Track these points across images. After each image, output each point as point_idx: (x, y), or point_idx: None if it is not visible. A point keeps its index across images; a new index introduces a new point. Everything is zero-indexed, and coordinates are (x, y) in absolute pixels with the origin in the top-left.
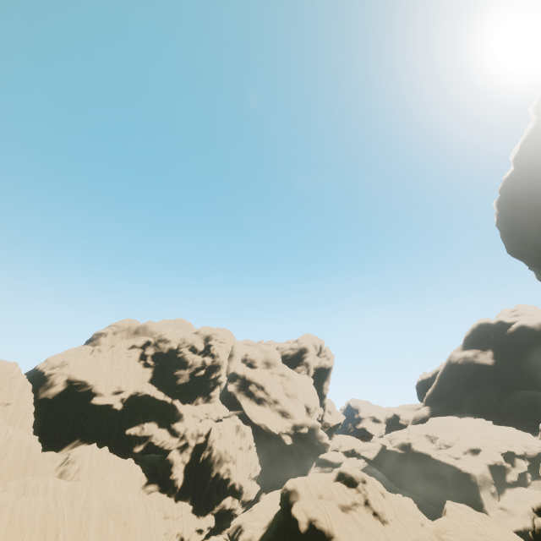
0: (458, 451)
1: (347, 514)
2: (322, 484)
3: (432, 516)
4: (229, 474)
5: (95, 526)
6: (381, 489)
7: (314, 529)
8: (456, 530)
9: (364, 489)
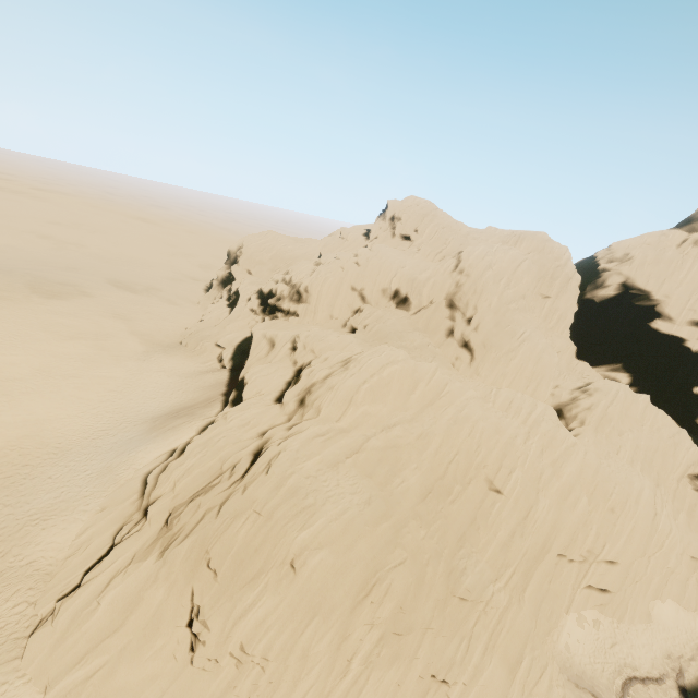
0: None
1: None
2: None
3: None
4: None
5: (558, 489)
6: None
7: None
8: None
9: None
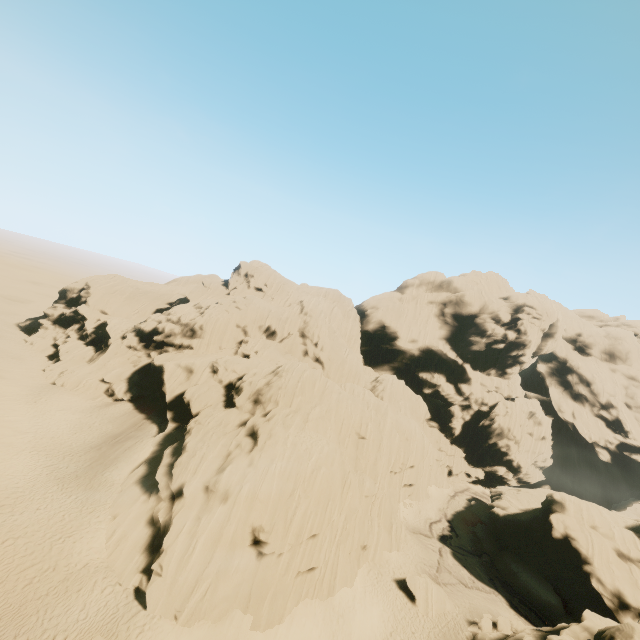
0: None
1: (623, 561)
2: (603, 520)
3: None
4: (508, 450)
5: (387, 431)
6: None
7: (568, 543)
8: None
9: None
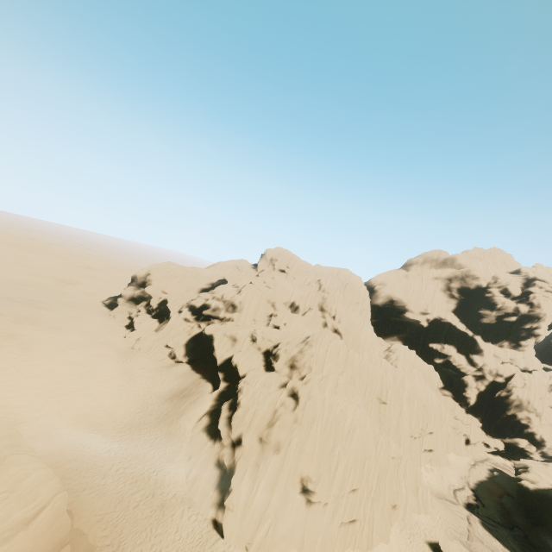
0: None
1: None
2: None
3: None
4: (528, 422)
5: (406, 397)
6: None
7: None
8: None
9: None
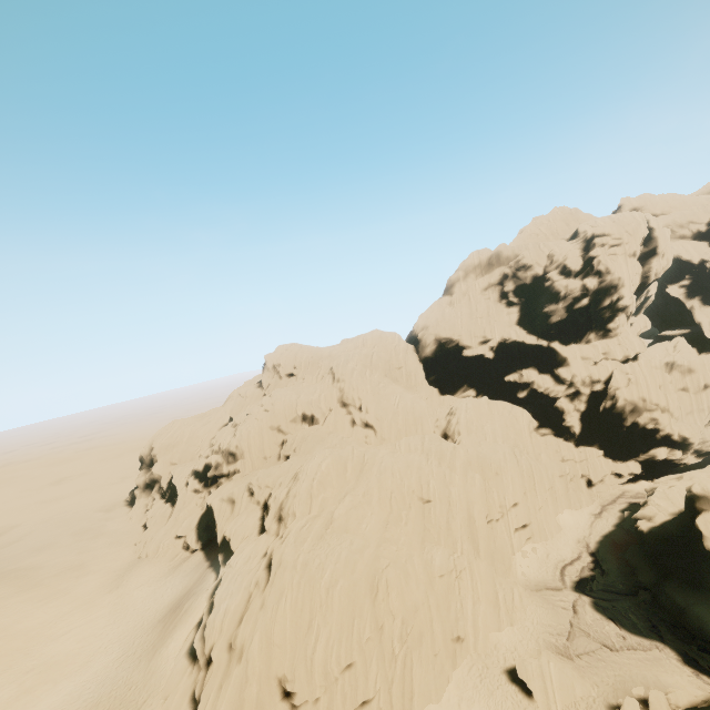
0: None
1: None
2: None
3: None
4: (656, 424)
5: (459, 479)
6: None
7: None
8: None
9: None
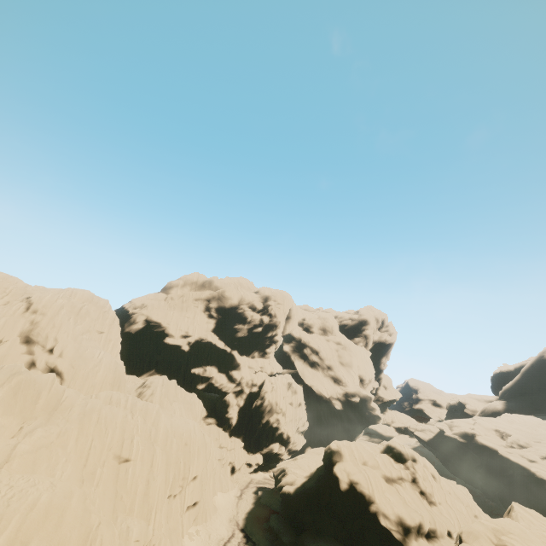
0: (535, 454)
1: (390, 485)
2: (368, 452)
3: (488, 511)
4: (278, 424)
5: (161, 440)
6: (433, 471)
7: (354, 490)
8: (522, 536)
9: (413, 467)
